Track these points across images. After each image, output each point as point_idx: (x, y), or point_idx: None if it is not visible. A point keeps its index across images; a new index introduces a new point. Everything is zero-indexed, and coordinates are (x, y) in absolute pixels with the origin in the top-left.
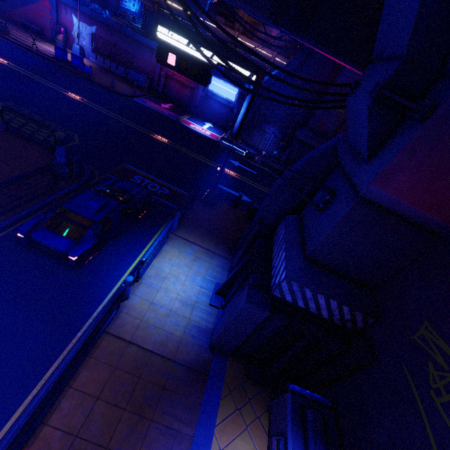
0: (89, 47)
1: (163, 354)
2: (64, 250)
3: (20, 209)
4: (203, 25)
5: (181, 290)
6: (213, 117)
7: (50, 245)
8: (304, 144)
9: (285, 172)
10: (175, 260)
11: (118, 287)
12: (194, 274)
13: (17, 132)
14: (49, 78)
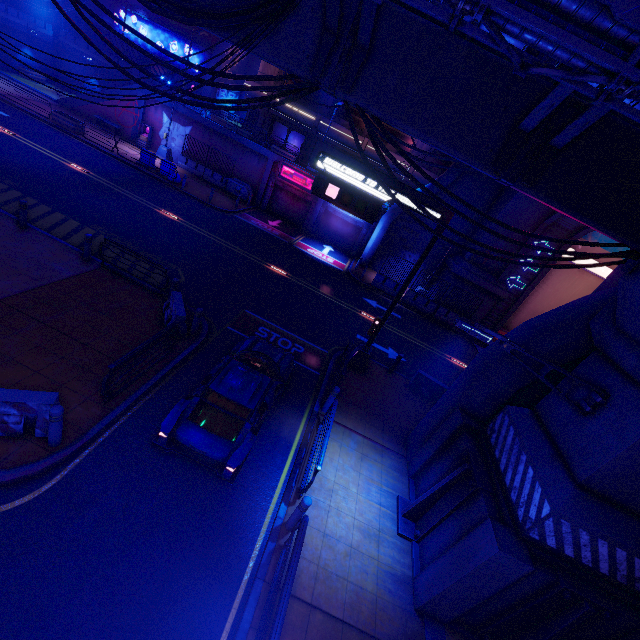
0: (179, 149)
1: (358, 625)
2: (219, 457)
3: (136, 386)
4: (403, 170)
5: (356, 511)
6: (333, 237)
7: (202, 449)
8: (461, 280)
9: (436, 315)
10: (337, 460)
11: (274, 507)
12: (366, 483)
13: (114, 269)
14: (136, 190)
